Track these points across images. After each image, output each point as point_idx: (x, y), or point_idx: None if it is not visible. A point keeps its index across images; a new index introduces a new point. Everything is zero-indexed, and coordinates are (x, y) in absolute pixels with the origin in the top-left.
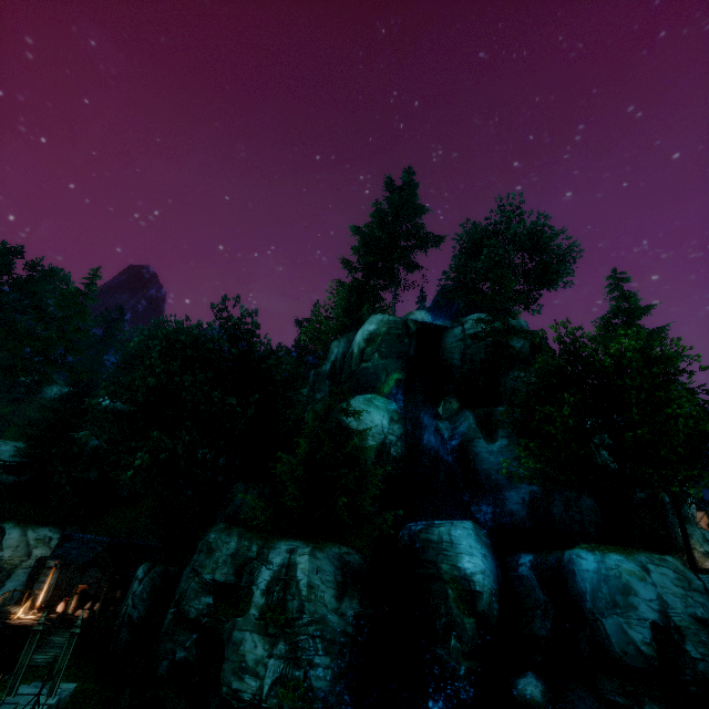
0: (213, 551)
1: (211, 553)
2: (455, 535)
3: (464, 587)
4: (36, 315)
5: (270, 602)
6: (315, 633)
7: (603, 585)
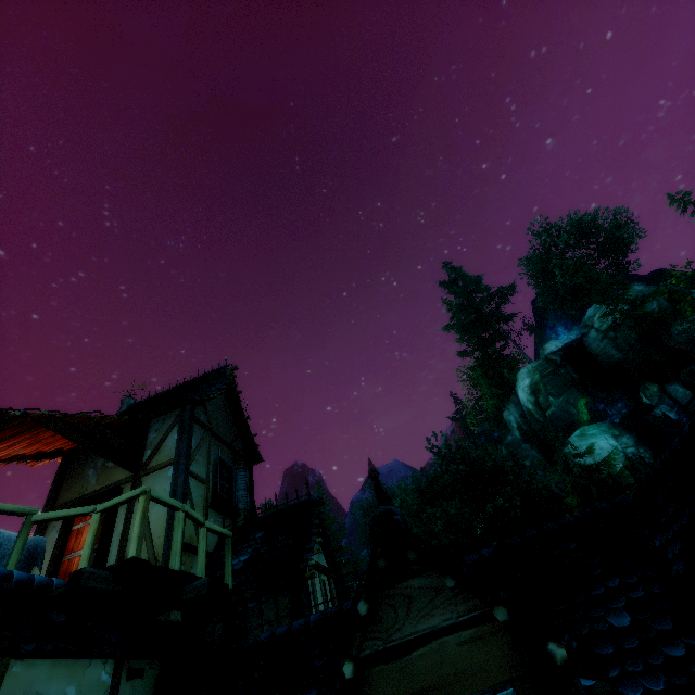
0: None
1: None
2: None
3: None
4: None
5: None
6: None
7: None
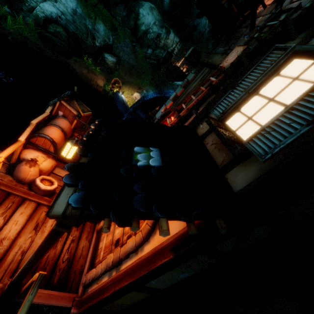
0: None
1: None
2: None
3: None
4: None
5: None
6: None
7: None
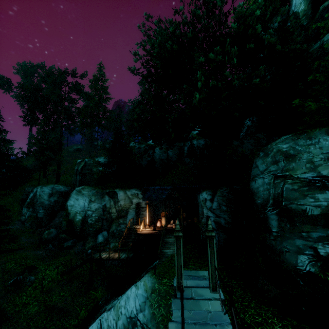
0: (294, 156)
1: (292, 158)
2: None
3: None
4: (85, 96)
5: None
6: None
7: None
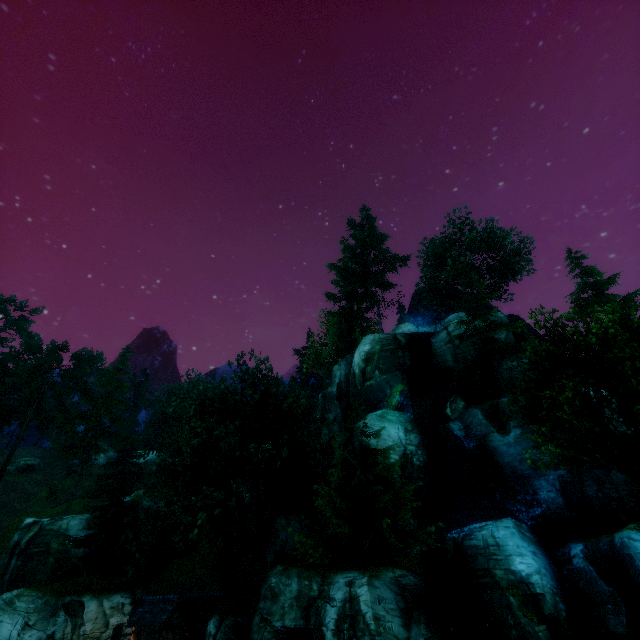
0: (277, 595)
1: (275, 598)
2: (499, 536)
3: (524, 591)
4: (84, 397)
5: None
6: None
7: None
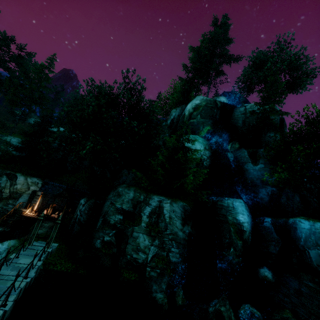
0: (121, 196)
1: (120, 196)
2: (235, 205)
3: (238, 228)
4: (24, 75)
5: (150, 221)
6: (172, 238)
7: (312, 235)
